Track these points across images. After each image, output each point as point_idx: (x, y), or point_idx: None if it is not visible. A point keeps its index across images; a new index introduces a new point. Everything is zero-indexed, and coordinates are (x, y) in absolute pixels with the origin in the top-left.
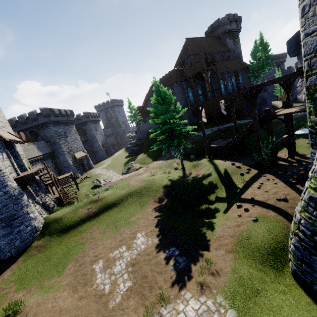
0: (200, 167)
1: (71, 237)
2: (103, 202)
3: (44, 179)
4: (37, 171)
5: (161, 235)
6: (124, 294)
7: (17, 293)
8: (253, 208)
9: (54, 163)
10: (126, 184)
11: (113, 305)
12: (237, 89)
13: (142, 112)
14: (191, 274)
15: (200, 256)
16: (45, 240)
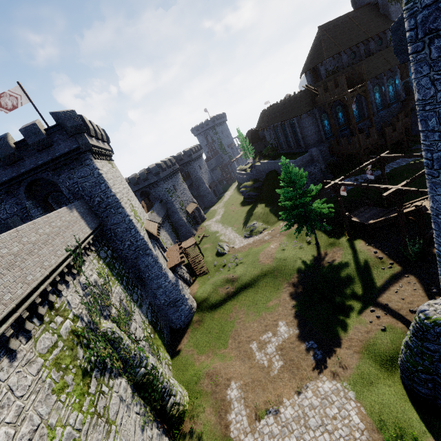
0: (338, 248)
1: (219, 315)
2: (238, 282)
3: None
4: (183, 260)
5: (300, 326)
6: (279, 369)
7: (200, 356)
8: (384, 316)
9: (170, 223)
10: (255, 261)
11: (273, 375)
12: (405, 92)
13: (256, 138)
14: (327, 364)
15: (334, 352)
16: (201, 316)
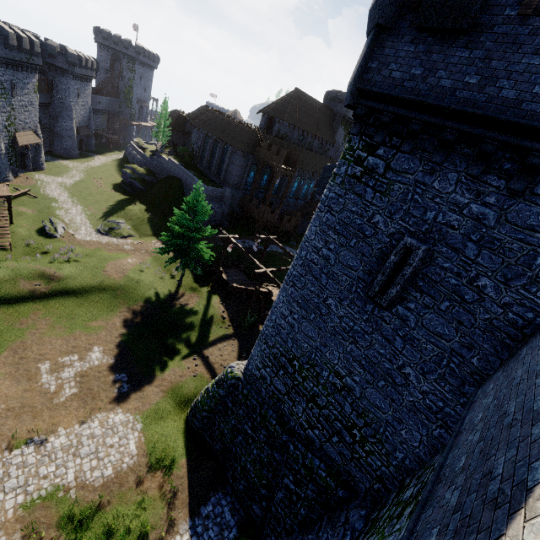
0: (196, 295)
1: (2, 315)
2: (60, 283)
3: None
4: None
5: (119, 357)
6: (69, 397)
7: None
8: (202, 365)
9: None
10: (99, 267)
11: (57, 402)
12: (311, 197)
13: (180, 126)
14: (129, 398)
15: (142, 388)
16: None
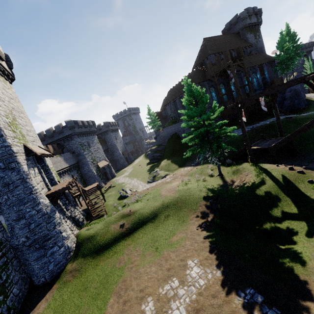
0: (244, 173)
1: (106, 260)
2: (136, 216)
3: (72, 191)
4: (68, 186)
5: (222, 265)
6: None
7: None
8: None
9: (79, 174)
10: (157, 195)
11: None
12: (263, 85)
13: (160, 117)
14: None
15: (305, 310)
16: (79, 263)
